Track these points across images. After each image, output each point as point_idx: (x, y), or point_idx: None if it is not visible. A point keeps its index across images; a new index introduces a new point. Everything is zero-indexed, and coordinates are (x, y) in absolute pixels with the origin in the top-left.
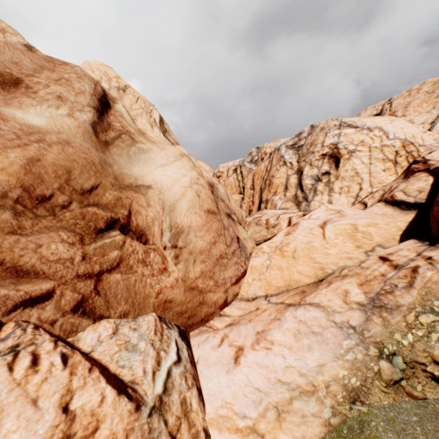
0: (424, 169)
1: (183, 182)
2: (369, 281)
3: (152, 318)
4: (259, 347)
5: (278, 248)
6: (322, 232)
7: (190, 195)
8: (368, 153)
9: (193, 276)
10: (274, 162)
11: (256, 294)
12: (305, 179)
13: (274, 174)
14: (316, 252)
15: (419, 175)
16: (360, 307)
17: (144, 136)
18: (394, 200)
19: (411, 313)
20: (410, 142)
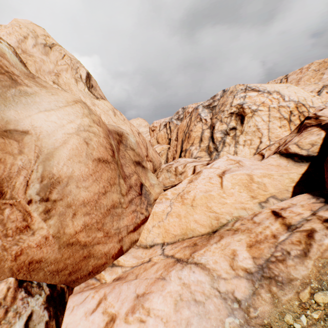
0: (316, 124)
1: (68, 129)
2: (259, 243)
3: (4, 287)
4: (133, 318)
5: (179, 195)
6: (220, 182)
7: (75, 142)
8: (267, 112)
9: (71, 230)
10: (192, 119)
11: (154, 241)
12: (216, 133)
13: (192, 128)
14: (213, 201)
15: (311, 129)
16: (247, 275)
17: (34, 79)
18: (288, 152)
19: (306, 289)
20: (302, 104)
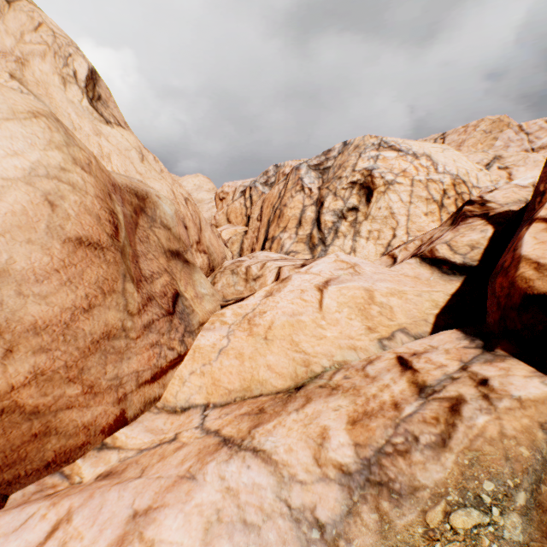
0: (481, 214)
1: (5, 168)
2: (369, 416)
3: None
4: None
5: (247, 318)
6: (319, 299)
7: (20, 198)
8: (409, 187)
9: (0, 384)
10: (289, 186)
11: (190, 401)
12: (325, 213)
13: (287, 202)
14: (303, 333)
15: (473, 222)
16: (342, 478)
17: None
18: (433, 257)
19: (439, 505)
20: (463, 180)
